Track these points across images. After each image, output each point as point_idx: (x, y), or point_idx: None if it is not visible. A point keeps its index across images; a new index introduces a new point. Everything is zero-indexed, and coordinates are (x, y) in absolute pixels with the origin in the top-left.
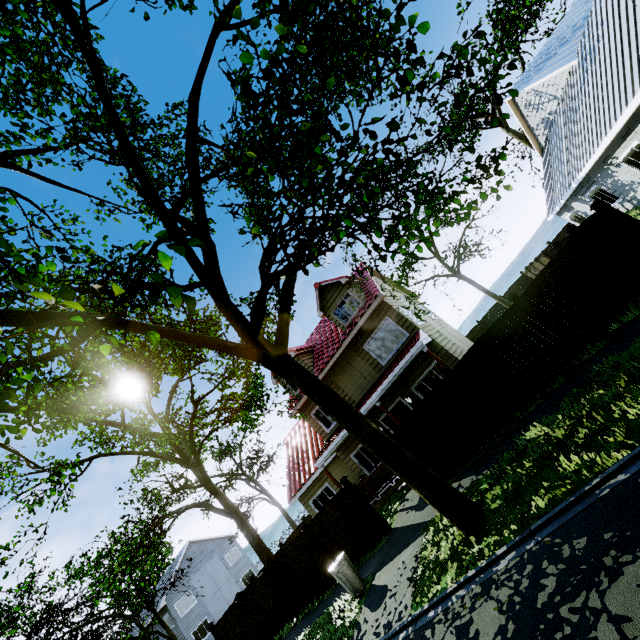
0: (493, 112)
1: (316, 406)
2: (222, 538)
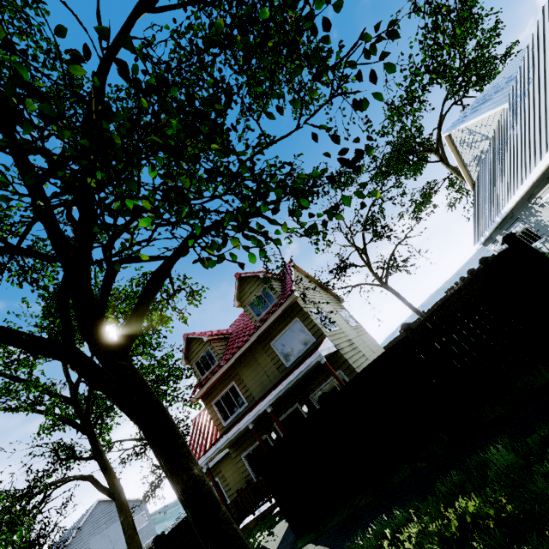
0: (437, 149)
1: (218, 395)
2: (133, 501)
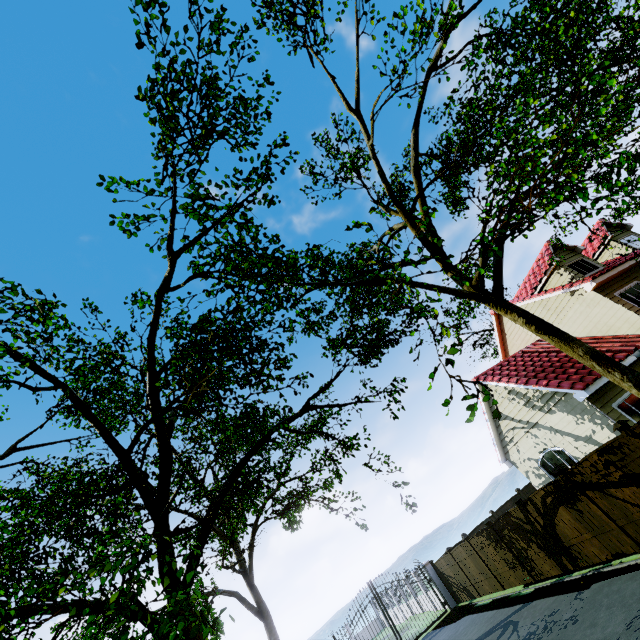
0: None
1: (620, 289)
2: None
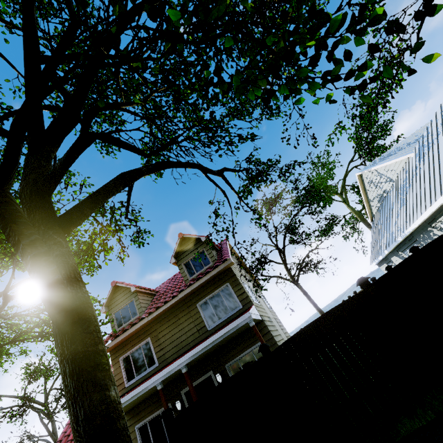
0: (341, 193)
1: (129, 351)
2: None
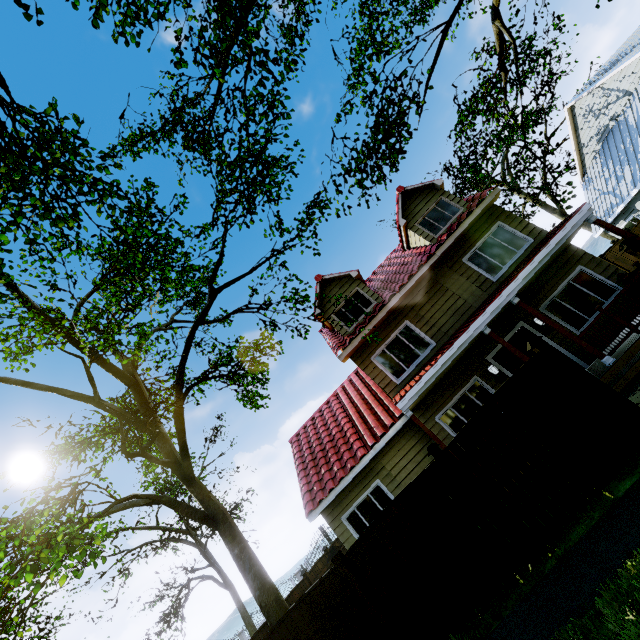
0: (504, 180)
1: (381, 345)
2: None
